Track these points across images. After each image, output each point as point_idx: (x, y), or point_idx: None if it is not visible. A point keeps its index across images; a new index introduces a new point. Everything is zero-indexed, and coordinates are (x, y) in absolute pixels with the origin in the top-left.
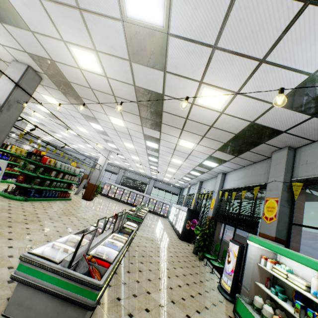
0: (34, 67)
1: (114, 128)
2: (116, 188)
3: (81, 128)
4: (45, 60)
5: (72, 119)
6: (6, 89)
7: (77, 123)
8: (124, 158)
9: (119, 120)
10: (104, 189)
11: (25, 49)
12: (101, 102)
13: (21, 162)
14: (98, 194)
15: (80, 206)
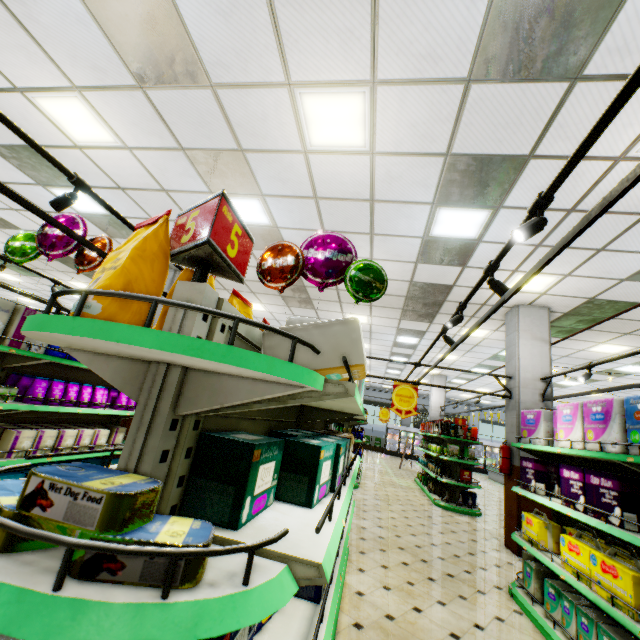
0: (555, 308)
1: (566, 354)
2: (410, 435)
3: (450, 355)
4: (618, 303)
5: (460, 347)
6: (539, 353)
7: (459, 351)
8: (460, 383)
9: (619, 347)
10: (385, 440)
11: (595, 296)
12: (633, 333)
13: (449, 446)
14: (379, 453)
15: (484, 498)
